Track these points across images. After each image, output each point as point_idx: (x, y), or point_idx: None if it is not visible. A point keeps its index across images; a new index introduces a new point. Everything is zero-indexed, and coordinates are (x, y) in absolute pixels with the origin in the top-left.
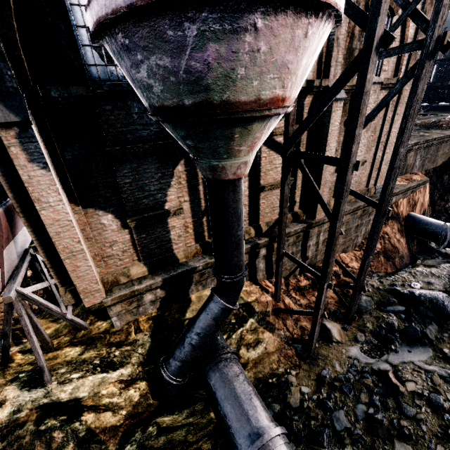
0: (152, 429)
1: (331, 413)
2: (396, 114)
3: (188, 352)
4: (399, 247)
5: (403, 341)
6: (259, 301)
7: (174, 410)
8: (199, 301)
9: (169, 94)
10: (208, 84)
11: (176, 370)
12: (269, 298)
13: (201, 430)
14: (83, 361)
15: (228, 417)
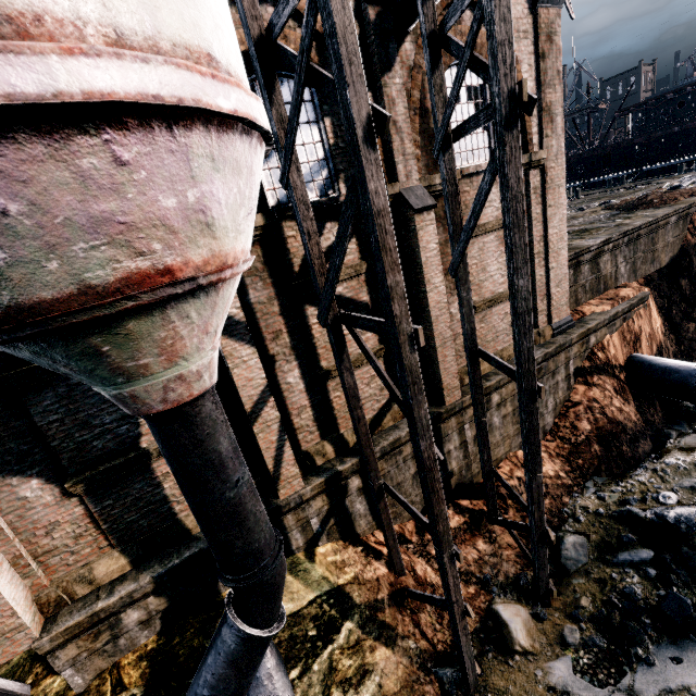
0: None
1: None
2: (547, 207)
3: None
4: (625, 421)
5: (662, 634)
6: (360, 580)
7: None
8: None
9: None
10: None
11: None
12: (382, 570)
13: None
14: None
15: None
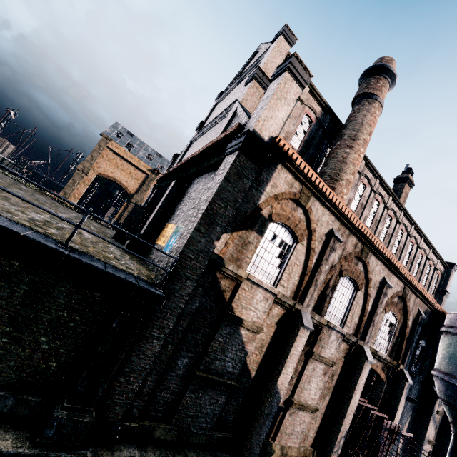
0: None
1: None
2: None
3: None
4: None
5: None
6: None
7: None
8: None
9: None
10: None
11: None
12: None
13: None
14: None
15: None
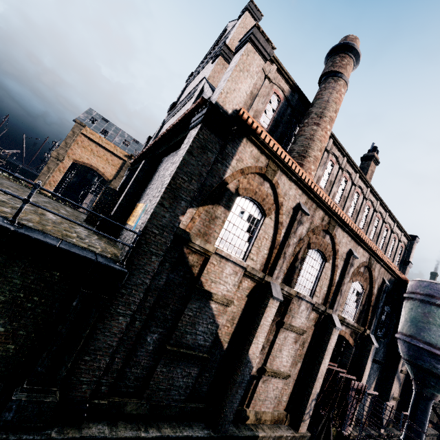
0: None
1: None
2: None
3: None
4: None
5: None
6: None
7: None
8: None
9: None
10: None
11: None
12: None
13: None
14: None
15: None
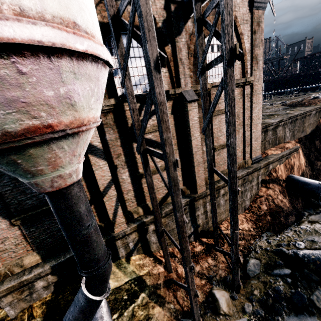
0: None
1: None
2: (253, 103)
3: None
4: (283, 206)
5: (291, 311)
6: (150, 274)
7: None
8: None
9: None
10: None
11: None
12: (161, 269)
13: None
14: None
15: None
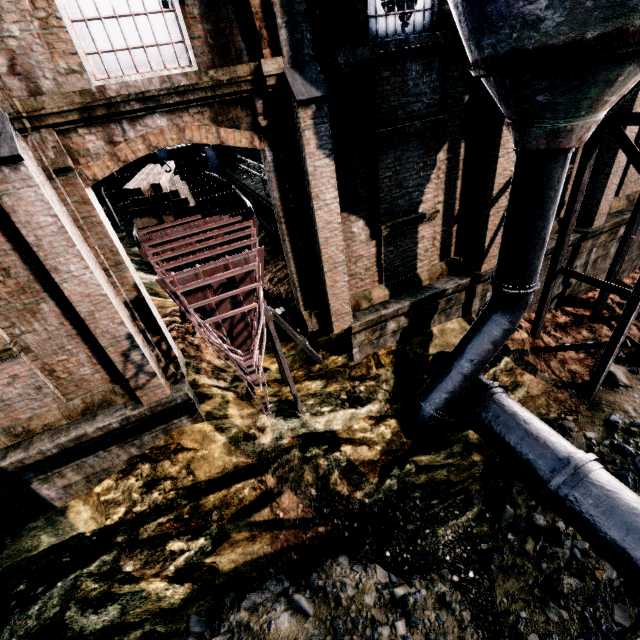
0: (410, 468)
1: (633, 458)
2: None
3: (457, 382)
4: None
5: None
6: (513, 337)
7: (430, 451)
8: (442, 335)
9: (567, 27)
10: (638, 3)
11: (441, 403)
12: (525, 334)
13: (463, 473)
14: (329, 394)
15: (523, 445)
